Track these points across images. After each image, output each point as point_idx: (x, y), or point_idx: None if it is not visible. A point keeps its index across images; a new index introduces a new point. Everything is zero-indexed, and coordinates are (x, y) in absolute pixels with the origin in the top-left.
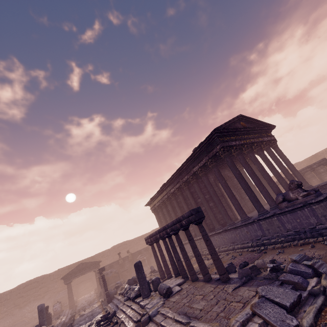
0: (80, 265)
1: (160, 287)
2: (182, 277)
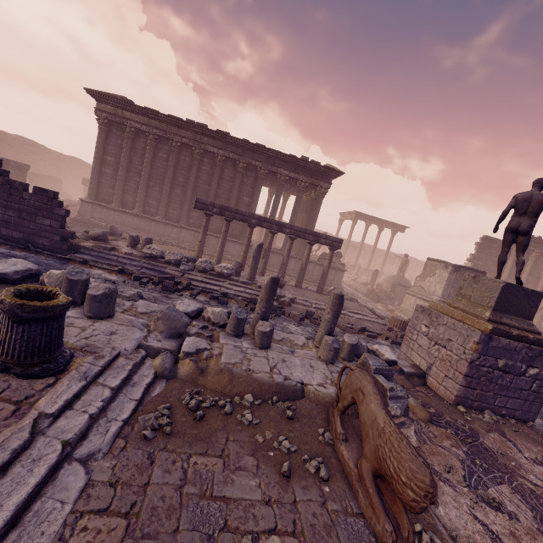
0: None
1: (280, 279)
2: (263, 275)
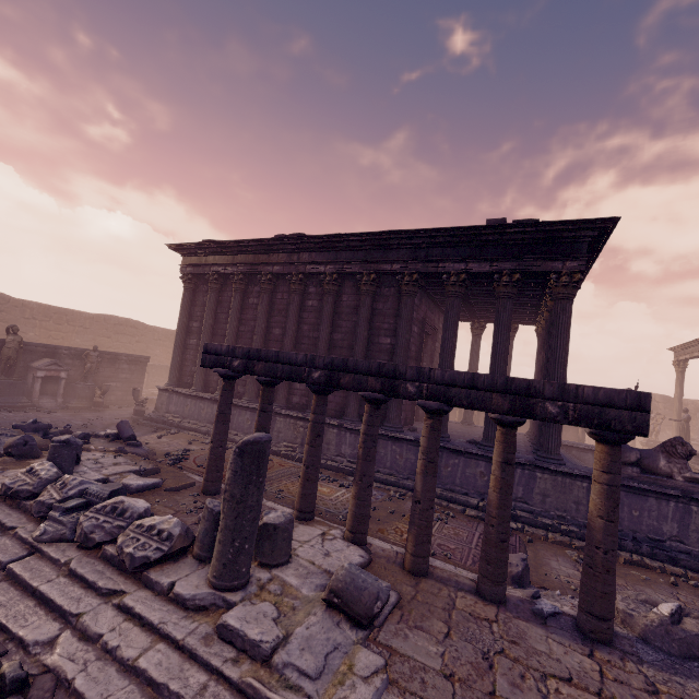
0: None
1: (352, 583)
2: (356, 538)
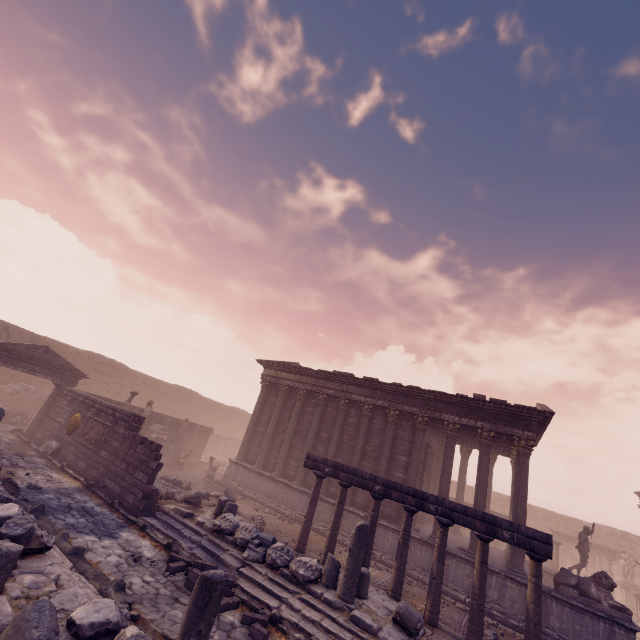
0: (42, 350)
1: (407, 610)
2: (396, 596)
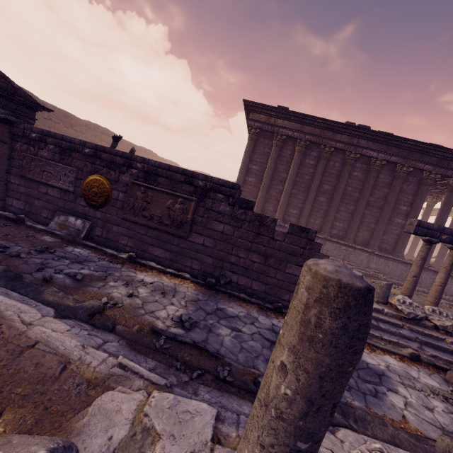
0: None
1: None
2: None
